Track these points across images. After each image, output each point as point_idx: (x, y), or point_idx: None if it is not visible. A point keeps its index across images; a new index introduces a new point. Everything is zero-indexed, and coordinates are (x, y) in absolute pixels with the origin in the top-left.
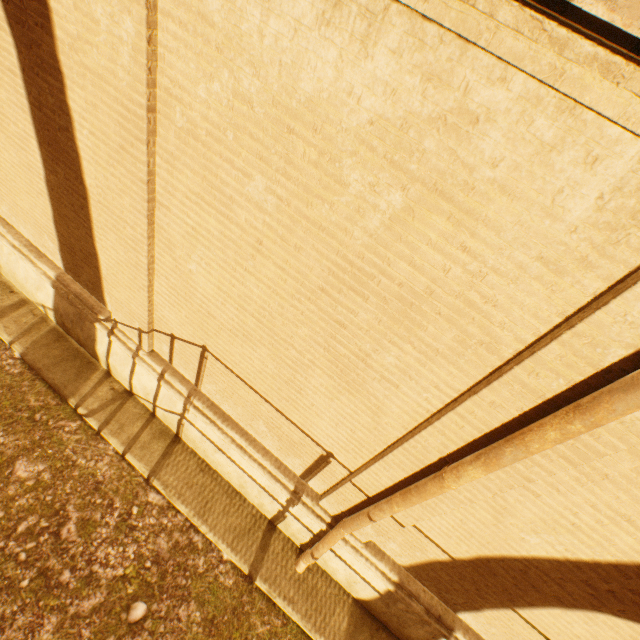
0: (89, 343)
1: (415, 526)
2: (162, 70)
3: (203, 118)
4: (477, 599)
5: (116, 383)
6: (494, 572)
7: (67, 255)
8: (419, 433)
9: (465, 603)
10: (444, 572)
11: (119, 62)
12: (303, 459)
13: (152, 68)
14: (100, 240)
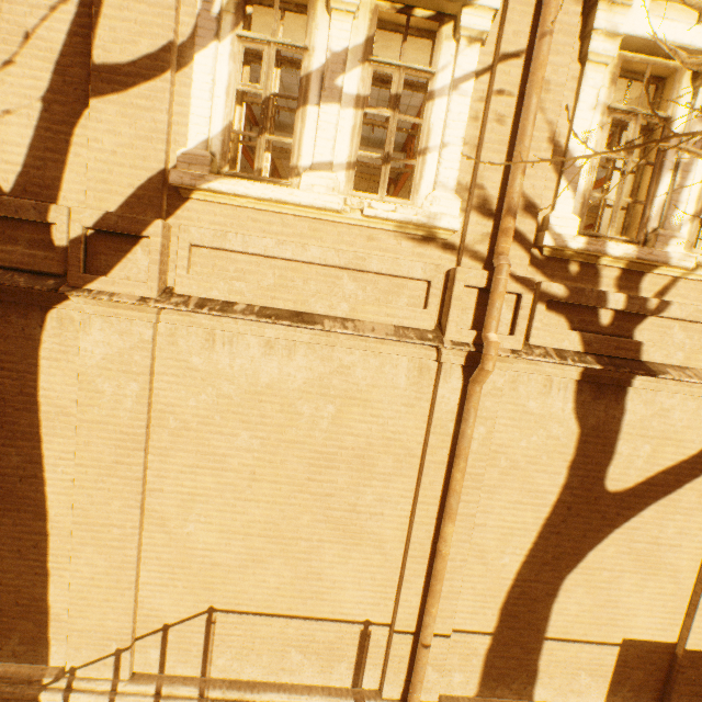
0: None
1: (456, 630)
2: (157, 401)
3: (194, 416)
4: (528, 659)
5: None
6: (515, 614)
7: None
8: (411, 535)
9: (528, 676)
10: (498, 658)
11: (122, 408)
12: (347, 657)
13: (150, 402)
14: (58, 570)
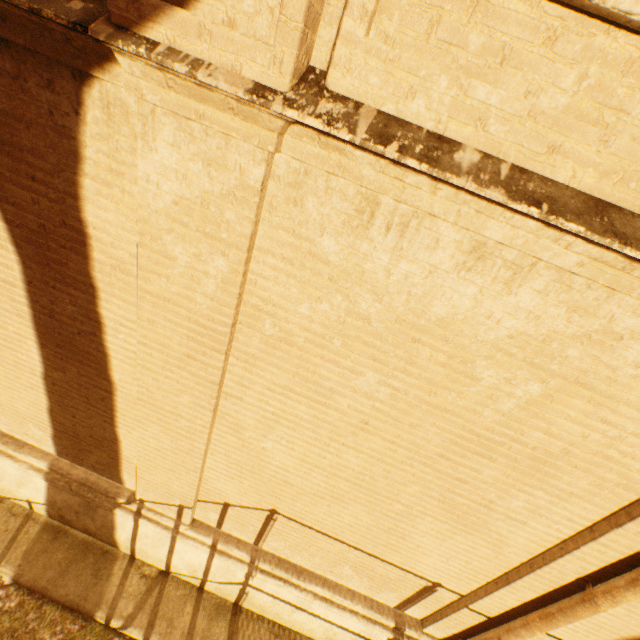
0: (104, 531)
1: None
2: (251, 291)
3: (302, 328)
4: None
5: (145, 566)
6: None
7: (65, 441)
8: (555, 561)
9: None
10: None
11: (199, 290)
12: (400, 592)
13: (241, 292)
14: (125, 426)
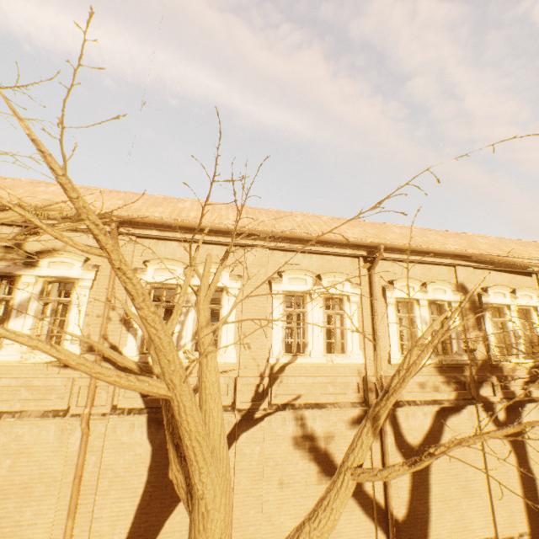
0: None
1: None
2: None
3: None
4: None
5: None
6: None
7: None
8: (52, 533)
9: None
10: None
11: None
12: None
13: None
14: None
